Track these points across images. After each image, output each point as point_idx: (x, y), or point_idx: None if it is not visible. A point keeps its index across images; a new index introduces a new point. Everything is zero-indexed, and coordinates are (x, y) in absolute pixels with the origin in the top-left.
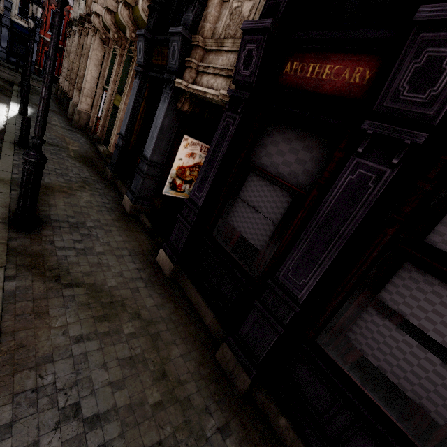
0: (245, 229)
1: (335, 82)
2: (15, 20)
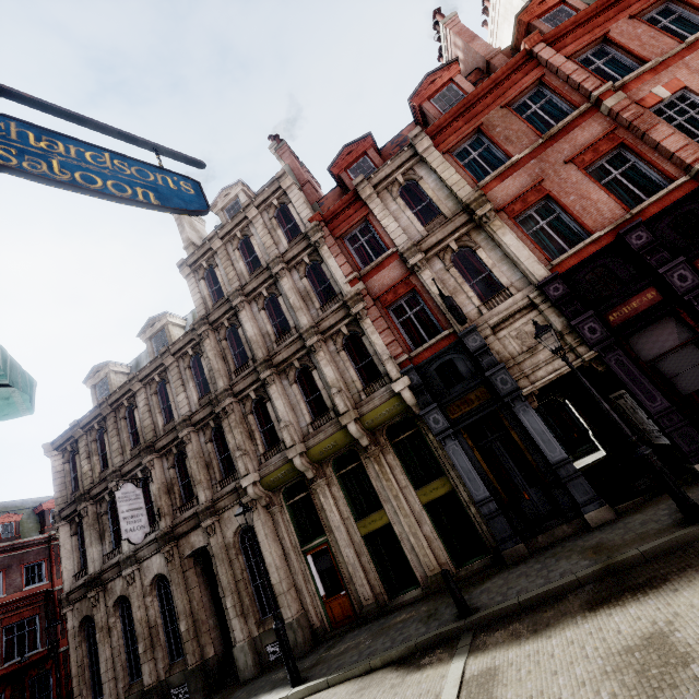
0: None
1: (643, 304)
2: None
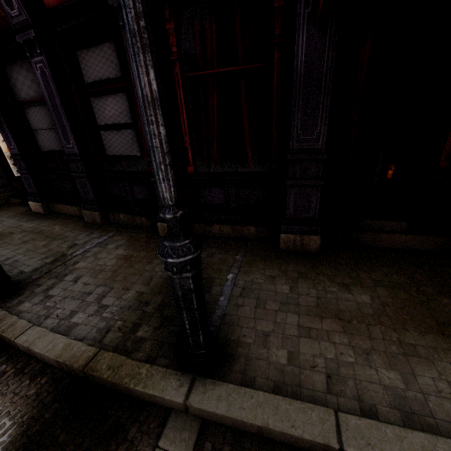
0: (50, 146)
1: None
2: None
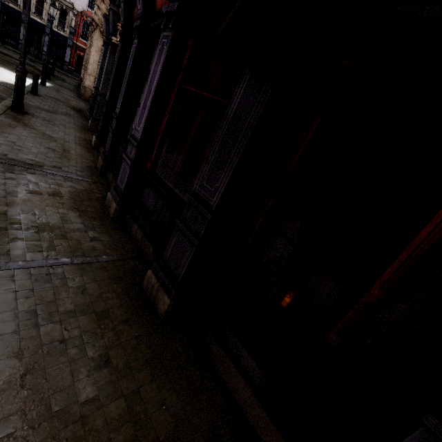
0: None
1: None
2: (55, 30)
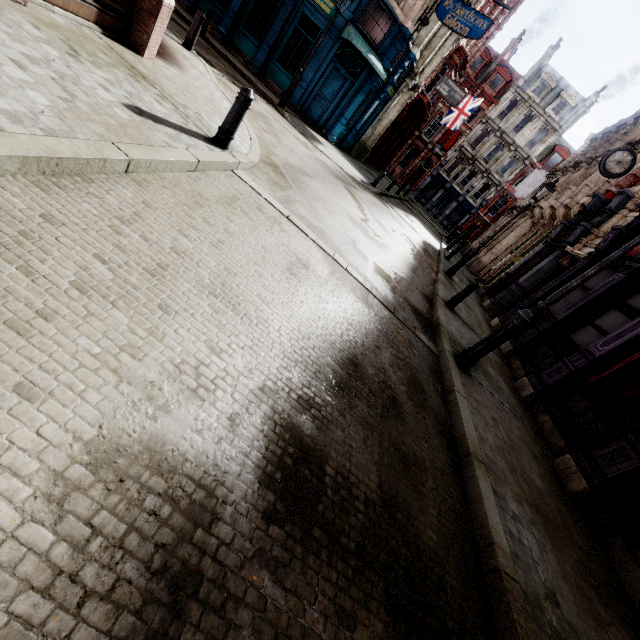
0: (554, 309)
1: (635, 252)
2: (467, 199)
